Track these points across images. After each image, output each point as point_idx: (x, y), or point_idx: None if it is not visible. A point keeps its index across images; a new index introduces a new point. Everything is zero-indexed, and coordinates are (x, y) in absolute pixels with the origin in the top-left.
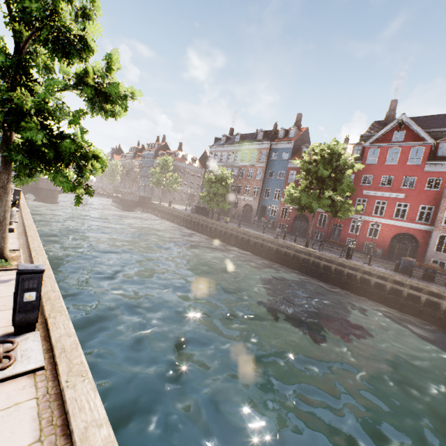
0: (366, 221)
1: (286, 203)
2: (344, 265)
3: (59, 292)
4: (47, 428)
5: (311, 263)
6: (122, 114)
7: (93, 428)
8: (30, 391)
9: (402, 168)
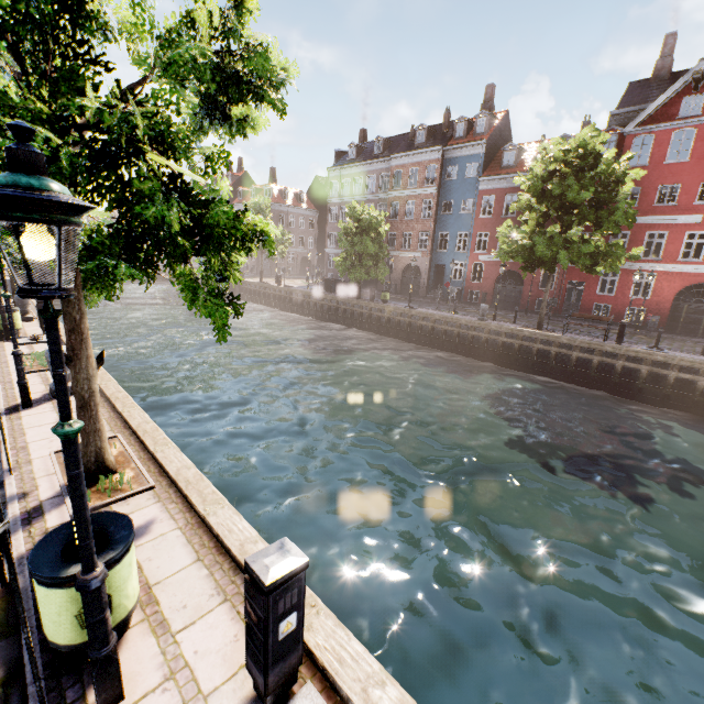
0: (629, 272)
1: (501, 258)
2: (615, 355)
3: (264, 541)
4: None
5: (554, 356)
6: (258, 125)
7: None
8: None
9: (698, 167)
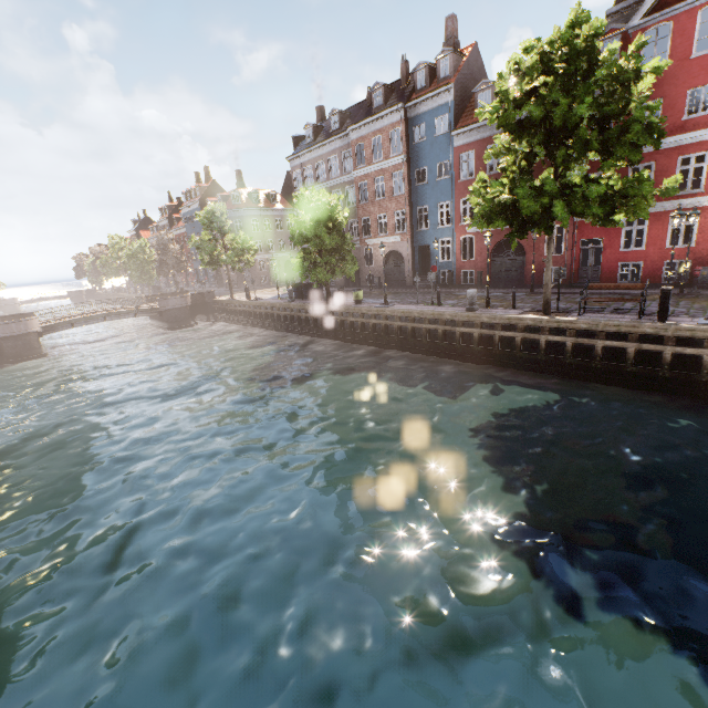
0: (661, 215)
1: (479, 226)
2: (659, 338)
3: None
4: None
5: (570, 349)
6: None
7: None
8: None
9: None
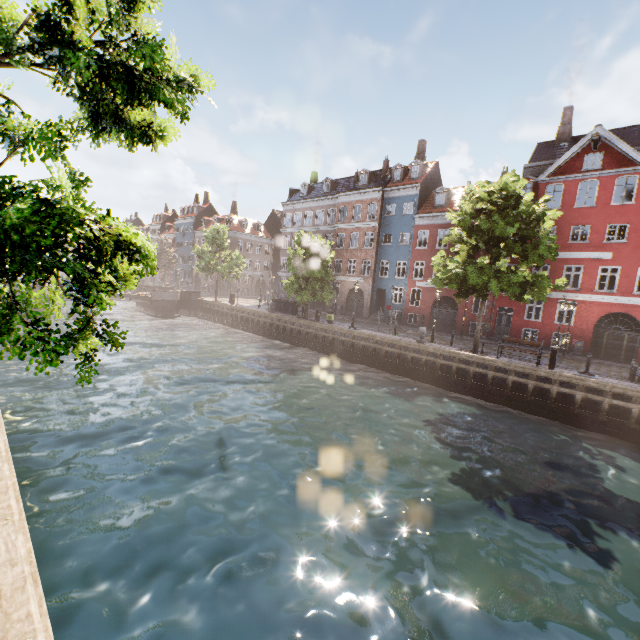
0: (552, 300)
1: (437, 285)
2: (549, 380)
3: None
4: None
5: (490, 379)
6: (168, 135)
7: None
8: None
9: (604, 211)
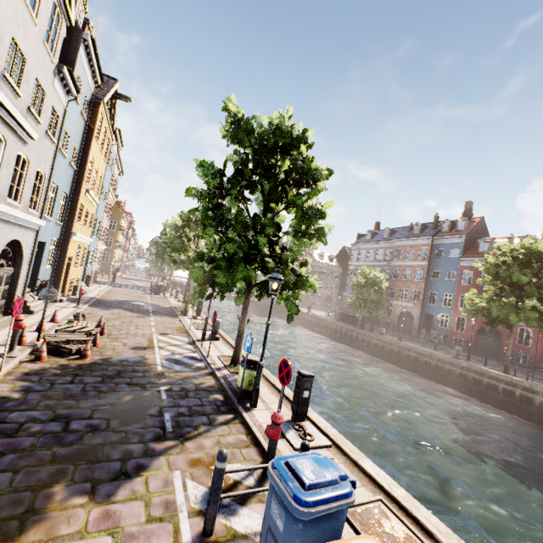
0: None
1: (468, 313)
2: None
3: None
4: (362, 480)
5: (518, 396)
6: (315, 244)
7: (394, 487)
8: (335, 458)
9: None
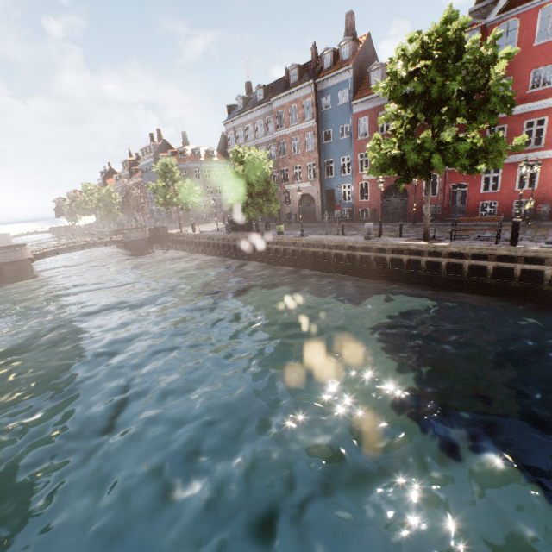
0: (512, 165)
1: (375, 174)
2: (511, 258)
3: None
4: None
5: (444, 267)
6: None
7: None
8: None
9: None
